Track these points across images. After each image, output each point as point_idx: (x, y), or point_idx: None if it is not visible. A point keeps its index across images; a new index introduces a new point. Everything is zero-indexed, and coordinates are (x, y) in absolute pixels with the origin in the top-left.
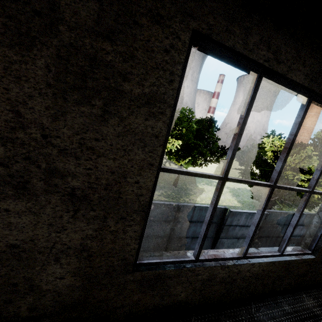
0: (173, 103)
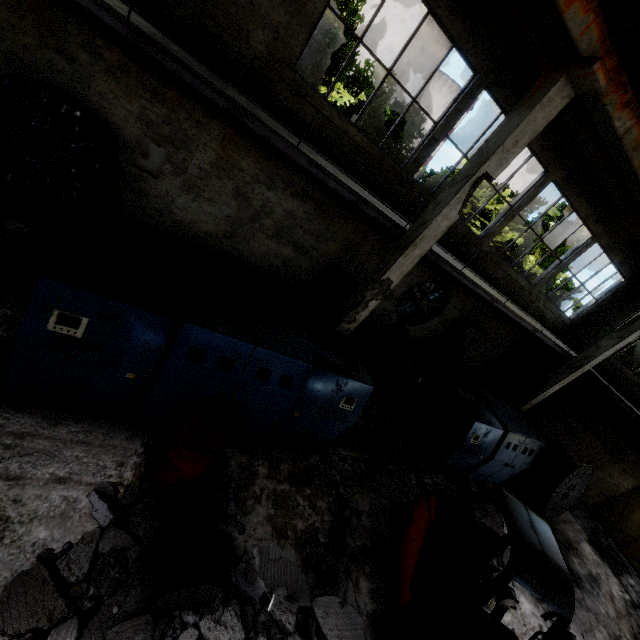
0: None
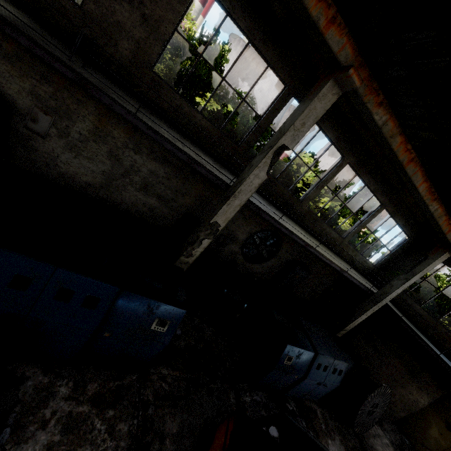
0: (189, 5)
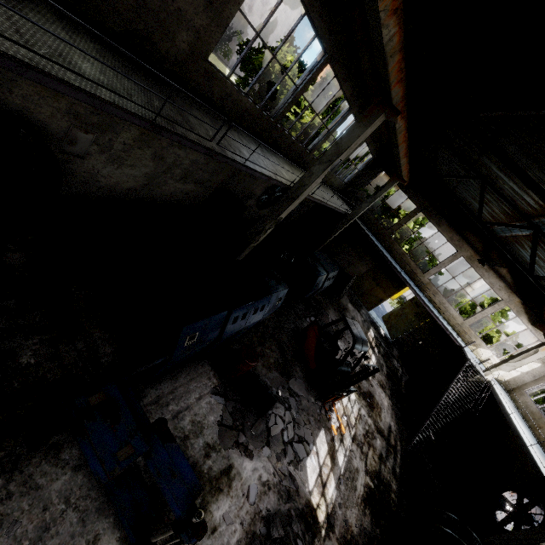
0: None
